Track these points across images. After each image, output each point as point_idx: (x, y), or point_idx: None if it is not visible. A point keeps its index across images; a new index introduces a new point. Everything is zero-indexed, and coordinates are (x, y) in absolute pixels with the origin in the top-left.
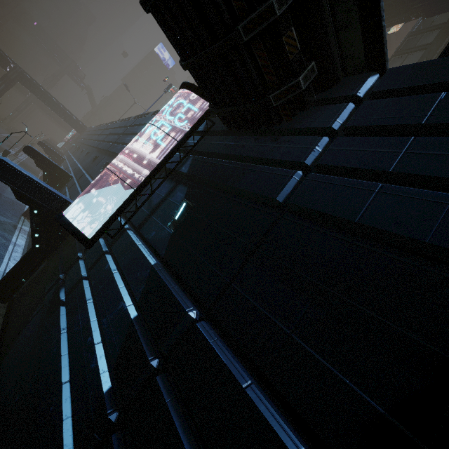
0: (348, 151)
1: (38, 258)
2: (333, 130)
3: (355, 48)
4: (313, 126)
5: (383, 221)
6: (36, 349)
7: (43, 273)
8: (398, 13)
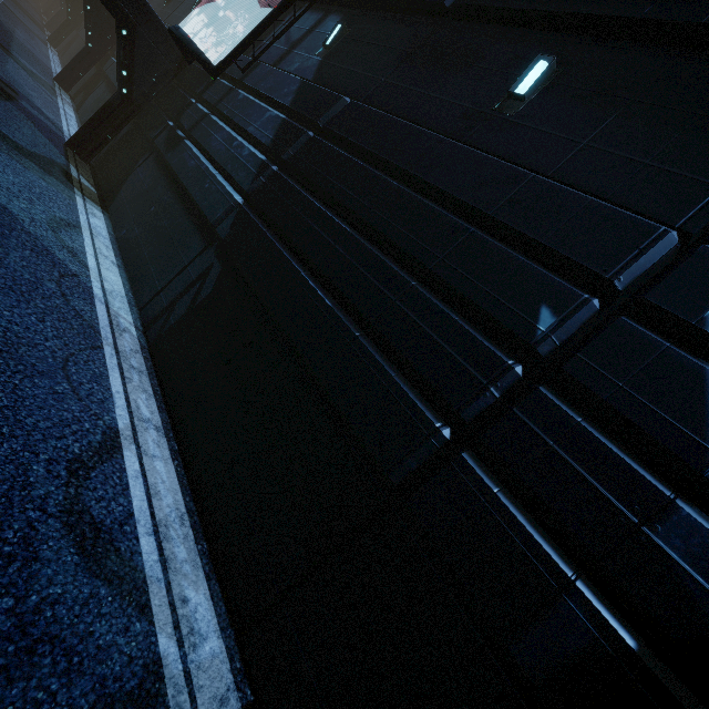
0: None
1: (125, 110)
2: None
3: None
4: None
5: (521, 3)
6: (159, 181)
7: (131, 134)
8: None
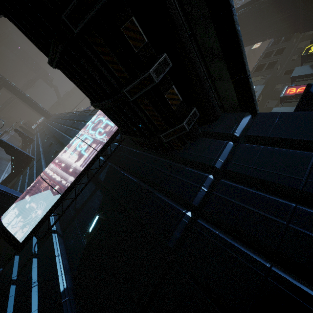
0: (230, 203)
1: None
2: (216, 169)
3: (229, 93)
4: (199, 160)
5: None
6: None
7: None
8: (257, 36)
